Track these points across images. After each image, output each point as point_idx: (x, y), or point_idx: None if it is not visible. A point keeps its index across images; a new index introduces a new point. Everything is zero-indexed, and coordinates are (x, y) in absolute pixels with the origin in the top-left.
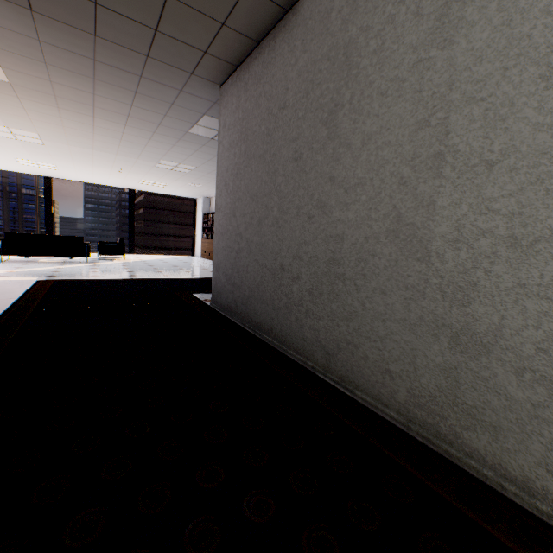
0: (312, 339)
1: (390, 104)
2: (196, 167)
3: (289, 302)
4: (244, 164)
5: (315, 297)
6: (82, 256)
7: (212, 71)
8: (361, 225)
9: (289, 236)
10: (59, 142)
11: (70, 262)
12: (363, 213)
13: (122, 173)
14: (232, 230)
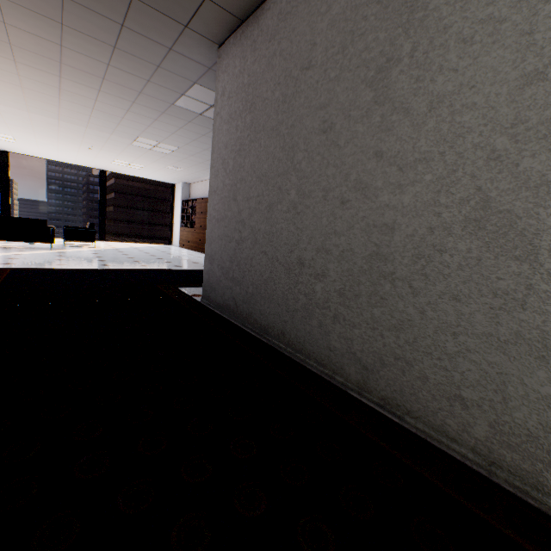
0: (342, 349)
1: (477, 54)
2: (178, 147)
3: (309, 304)
4: (250, 138)
5: (349, 299)
6: (45, 241)
7: (211, 25)
8: (423, 212)
9: (312, 224)
10: (16, 107)
11: (31, 248)
12: (426, 197)
13: (92, 150)
14: (231, 216)
